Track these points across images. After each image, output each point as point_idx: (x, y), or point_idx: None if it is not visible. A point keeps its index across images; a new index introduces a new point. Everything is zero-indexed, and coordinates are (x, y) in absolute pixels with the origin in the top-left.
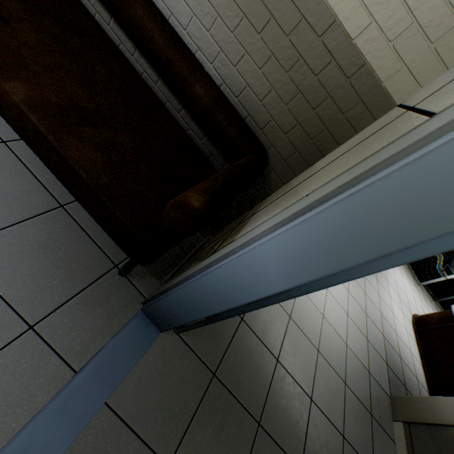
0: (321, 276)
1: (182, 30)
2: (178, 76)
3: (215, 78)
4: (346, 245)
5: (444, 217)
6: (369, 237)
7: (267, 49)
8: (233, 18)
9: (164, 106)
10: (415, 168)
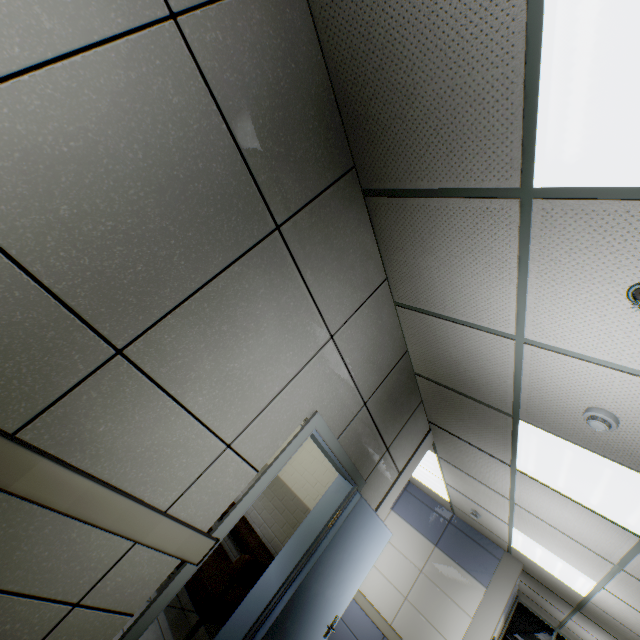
0: (290, 571)
1: (248, 515)
2: (242, 532)
3: (260, 534)
4: (295, 552)
5: (313, 533)
6: (300, 546)
7: (285, 519)
8: (271, 509)
9: (228, 554)
10: (304, 522)
